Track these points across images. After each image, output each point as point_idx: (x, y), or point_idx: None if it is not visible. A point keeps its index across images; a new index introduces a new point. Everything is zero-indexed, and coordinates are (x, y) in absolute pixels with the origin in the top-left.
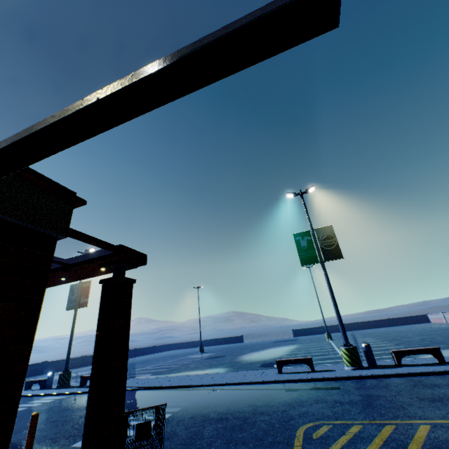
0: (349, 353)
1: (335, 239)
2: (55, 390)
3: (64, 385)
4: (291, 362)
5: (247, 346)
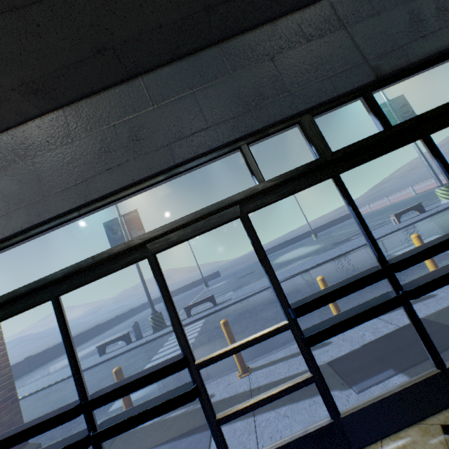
0: (448, 189)
1: (409, 106)
2: (161, 331)
3: (163, 326)
4: (406, 211)
5: (241, 270)
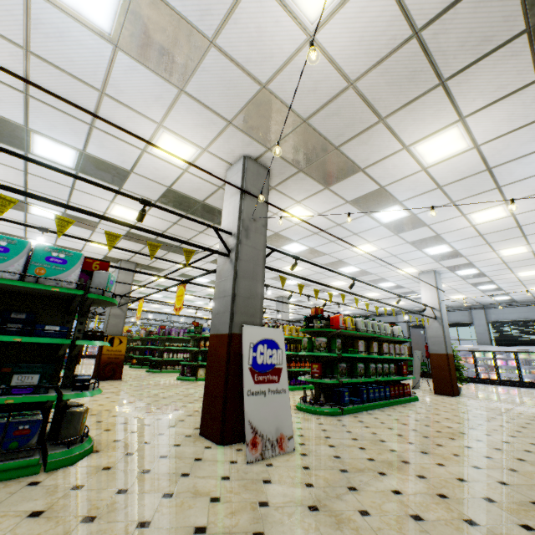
0: None
1: None
2: None
3: None
4: None
5: None
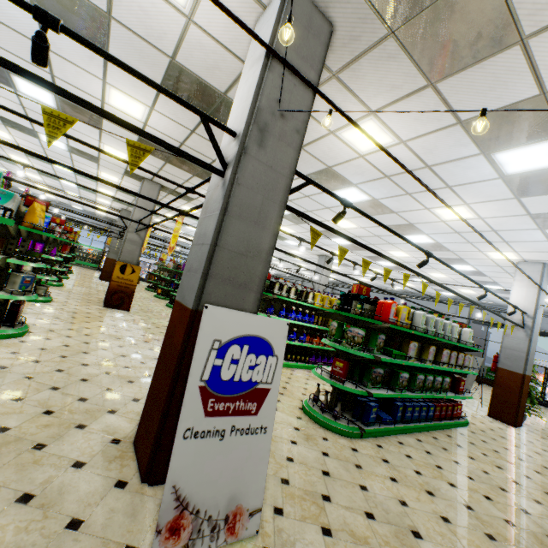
0: None
1: None
2: None
3: None
4: None
5: None
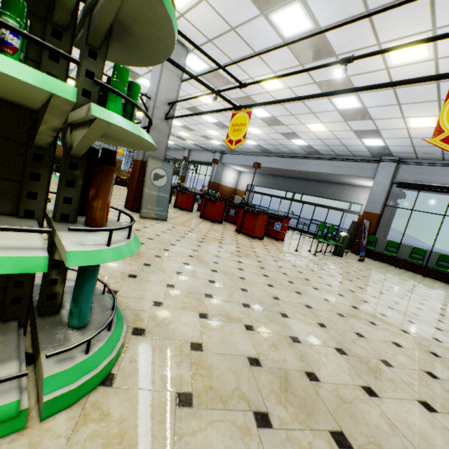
0: None
1: None
2: None
3: None
4: None
5: None
